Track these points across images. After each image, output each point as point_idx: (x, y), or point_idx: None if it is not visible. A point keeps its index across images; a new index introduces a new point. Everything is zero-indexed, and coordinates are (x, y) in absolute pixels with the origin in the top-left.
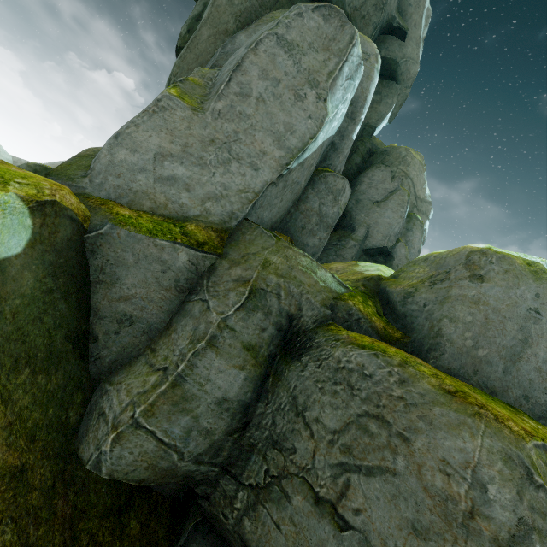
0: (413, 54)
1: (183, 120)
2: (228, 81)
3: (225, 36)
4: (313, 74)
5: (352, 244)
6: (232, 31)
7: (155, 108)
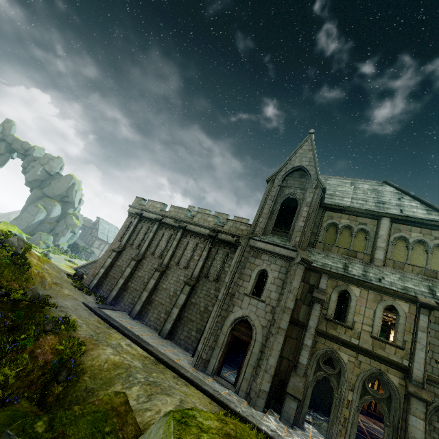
0: (72, 199)
1: (14, 222)
2: (21, 217)
3: (29, 205)
4: (33, 214)
5: (52, 233)
6: (30, 204)
7: (11, 222)
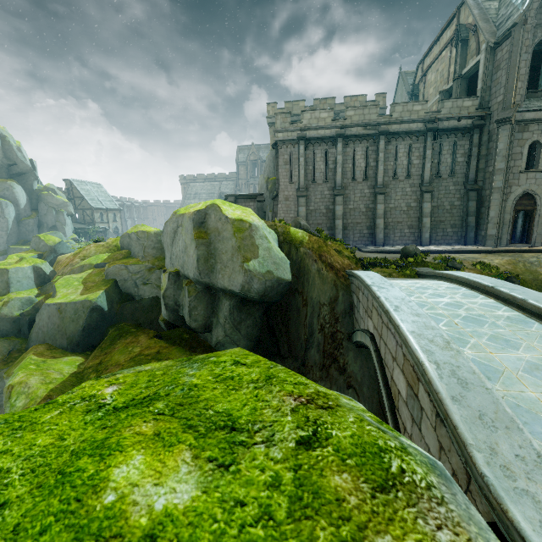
0: (24, 166)
1: None
2: None
3: None
4: None
5: (45, 229)
6: None
7: None
